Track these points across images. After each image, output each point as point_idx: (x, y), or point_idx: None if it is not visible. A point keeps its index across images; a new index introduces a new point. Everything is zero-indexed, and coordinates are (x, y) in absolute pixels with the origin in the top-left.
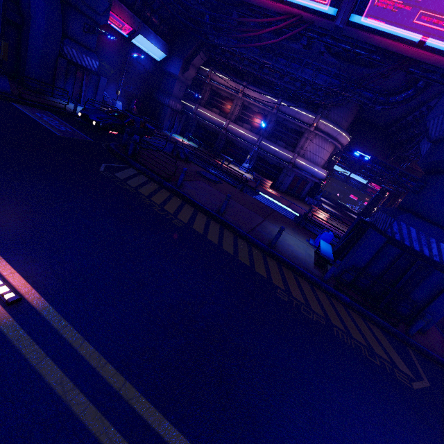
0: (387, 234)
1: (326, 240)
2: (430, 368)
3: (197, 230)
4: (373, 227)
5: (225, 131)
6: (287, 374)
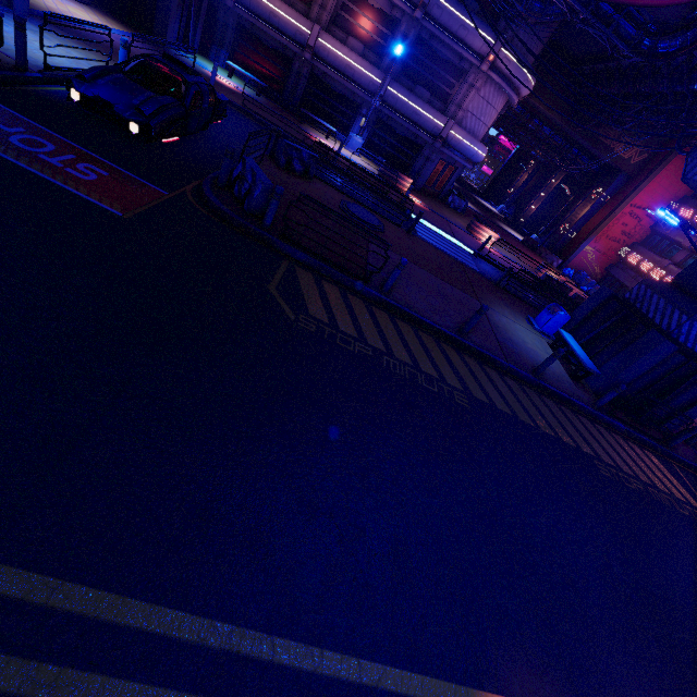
0: (671, 336)
1: (558, 323)
2: (694, 483)
3: (481, 399)
4: (638, 313)
5: (310, 54)
6: (695, 601)
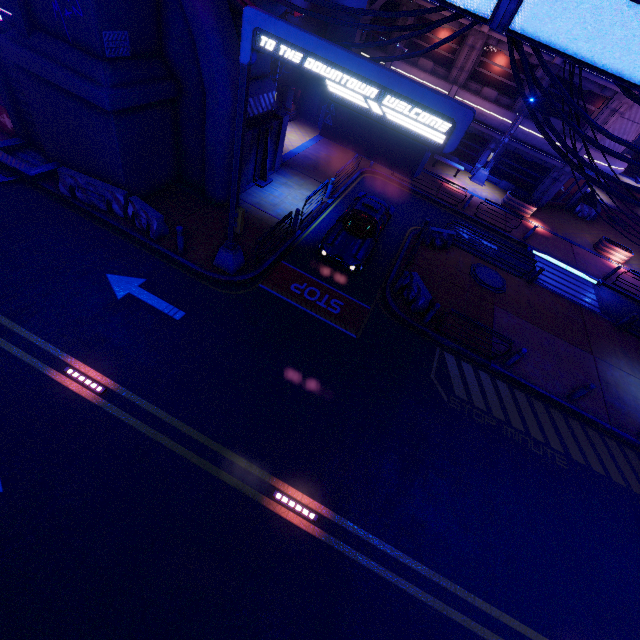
0: None
1: None
2: None
3: (579, 461)
4: None
5: None
6: None
